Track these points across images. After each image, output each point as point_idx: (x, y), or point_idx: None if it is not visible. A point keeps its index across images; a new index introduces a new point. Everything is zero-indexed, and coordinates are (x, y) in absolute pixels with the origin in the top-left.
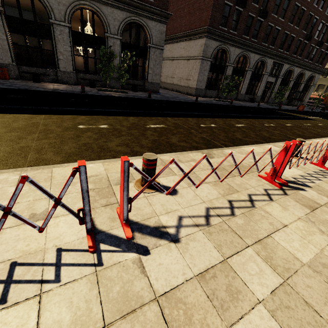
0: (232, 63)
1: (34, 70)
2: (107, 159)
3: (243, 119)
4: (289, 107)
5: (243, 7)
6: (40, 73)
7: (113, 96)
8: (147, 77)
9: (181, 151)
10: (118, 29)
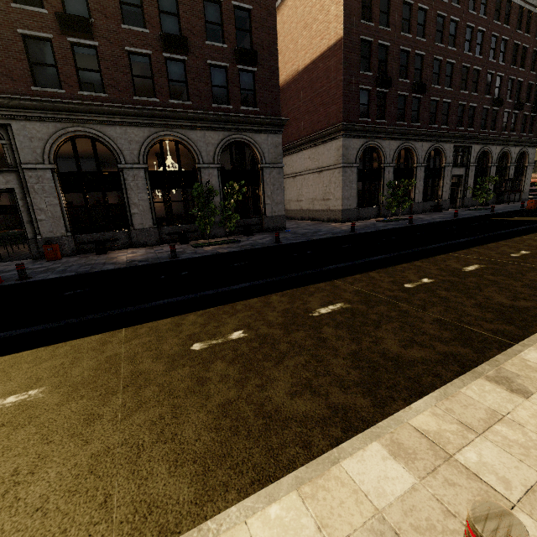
0: (390, 163)
1: (97, 237)
2: (301, 467)
3: (463, 252)
4: (505, 206)
5: (388, 87)
6: (105, 238)
7: (221, 254)
8: (264, 210)
9: (436, 382)
10: (214, 155)
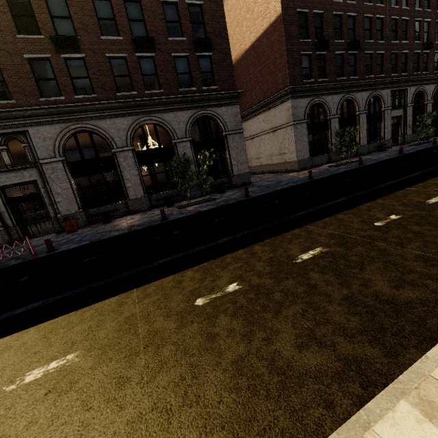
0: (335, 114)
1: (102, 210)
2: (332, 434)
3: (420, 185)
4: None
5: (326, 49)
6: (109, 210)
7: (202, 212)
8: (231, 170)
9: None
10: (186, 131)
